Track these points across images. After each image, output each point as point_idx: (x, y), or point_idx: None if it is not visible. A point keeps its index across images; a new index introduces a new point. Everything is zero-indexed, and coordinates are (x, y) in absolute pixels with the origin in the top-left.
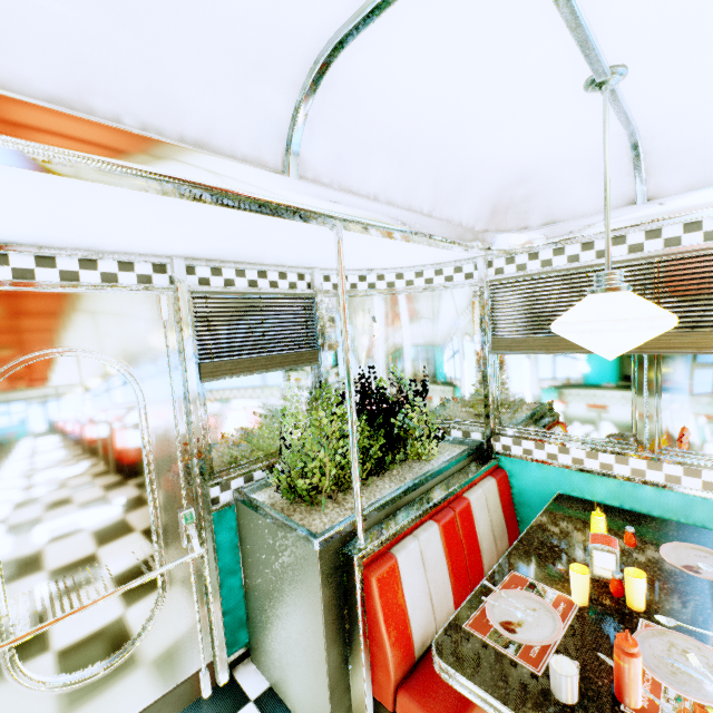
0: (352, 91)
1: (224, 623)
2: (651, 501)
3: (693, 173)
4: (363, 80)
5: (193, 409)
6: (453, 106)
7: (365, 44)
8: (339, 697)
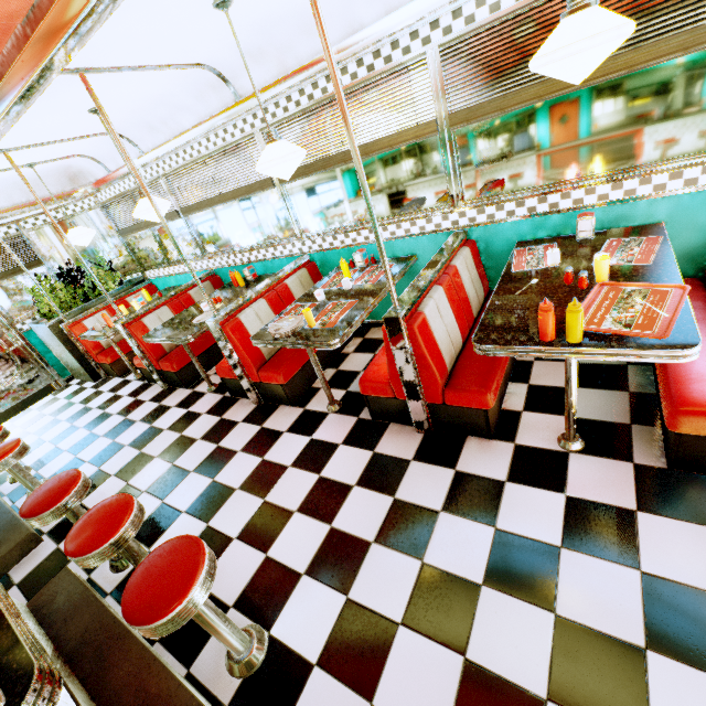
0: None
1: (55, 369)
2: (181, 280)
3: (112, 163)
4: None
5: None
6: None
7: None
8: (86, 366)
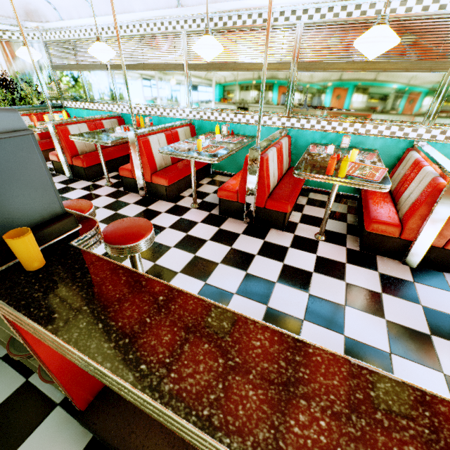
0: None
1: None
2: (92, 115)
3: (66, 14)
4: None
5: None
6: None
7: None
8: None
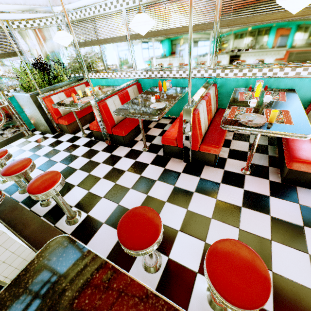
0: None
1: (25, 123)
2: (110, 82)
3: None
4: None
5: None
6: None
7: None
8: (49, 124)
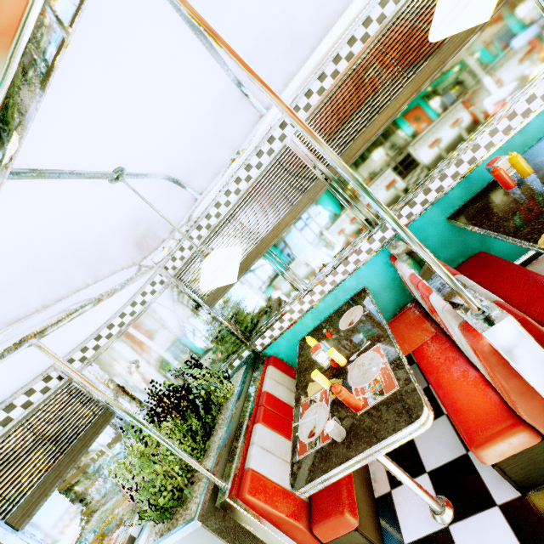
0: None
1: None
2: (326, 308)
3: (205, 174)
4: None
5: None
6: (47, 232)
7: None
8: None
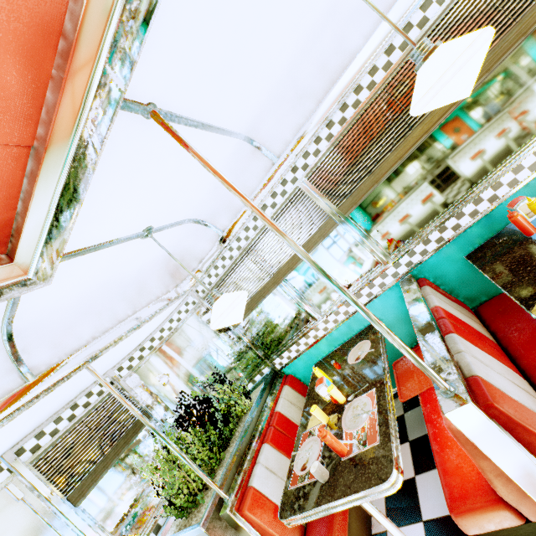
0: (35, 323)
1: None
2: (340, 336)
3: (226, 215)
4: (36, 316)
5: (82, 529)
6: (95, 281)
7: (22, 313)
8: None
